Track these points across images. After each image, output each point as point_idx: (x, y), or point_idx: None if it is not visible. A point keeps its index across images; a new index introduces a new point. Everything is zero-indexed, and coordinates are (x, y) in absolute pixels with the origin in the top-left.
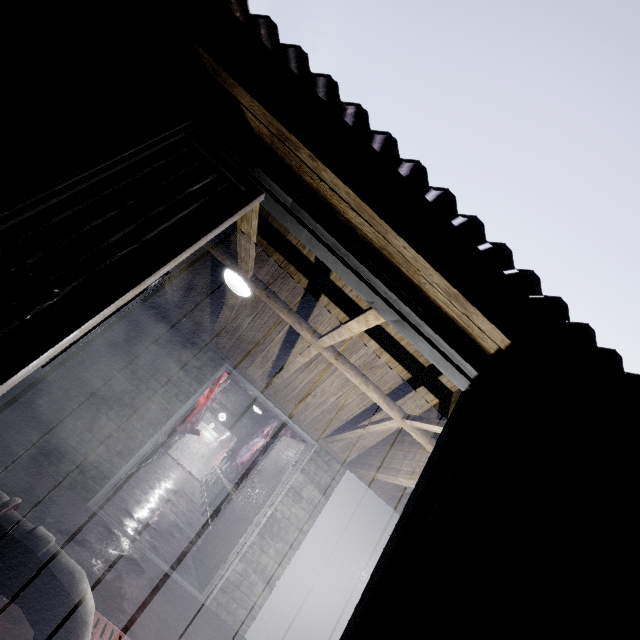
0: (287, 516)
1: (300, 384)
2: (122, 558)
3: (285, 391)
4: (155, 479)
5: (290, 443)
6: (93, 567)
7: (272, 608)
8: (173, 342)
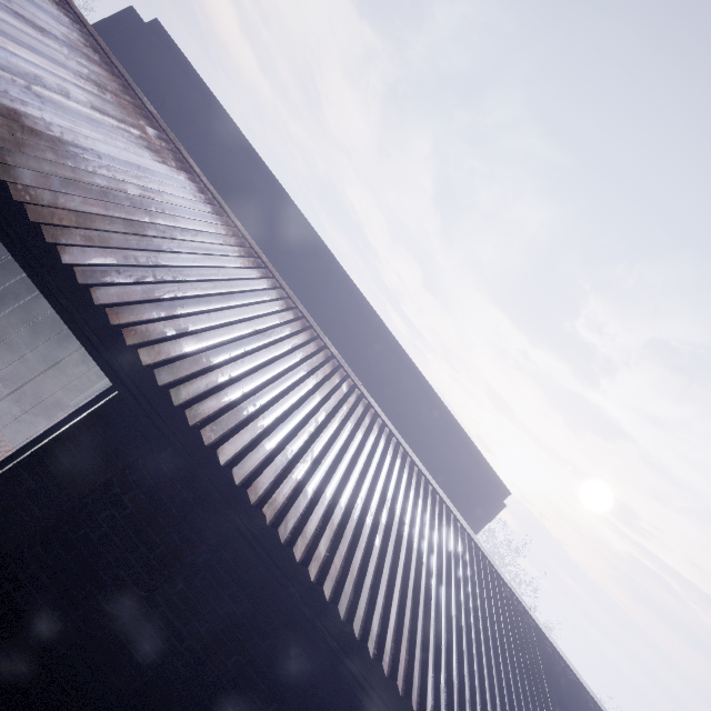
0: None
1: None
2: None
3: None
4: None
5: None
6: None
7: None
8: None
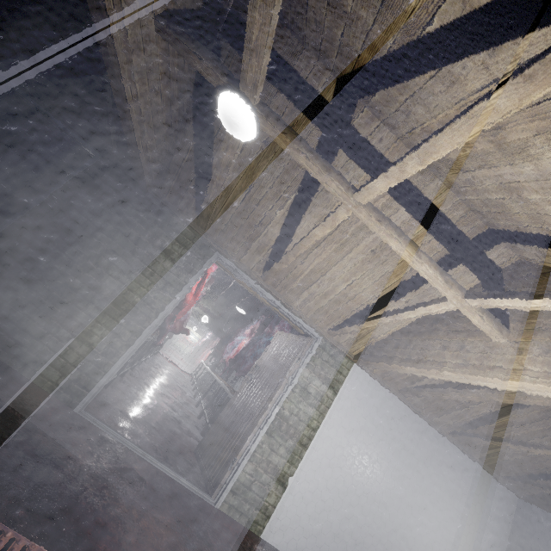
0: (295, 413)
1: (304, 271)
2: (118, 472)
3: (286, 280)
4: (150, 376)
5: (288, 338)
6: (78, 496)
7: (286, 507)
8: (154, 228)
